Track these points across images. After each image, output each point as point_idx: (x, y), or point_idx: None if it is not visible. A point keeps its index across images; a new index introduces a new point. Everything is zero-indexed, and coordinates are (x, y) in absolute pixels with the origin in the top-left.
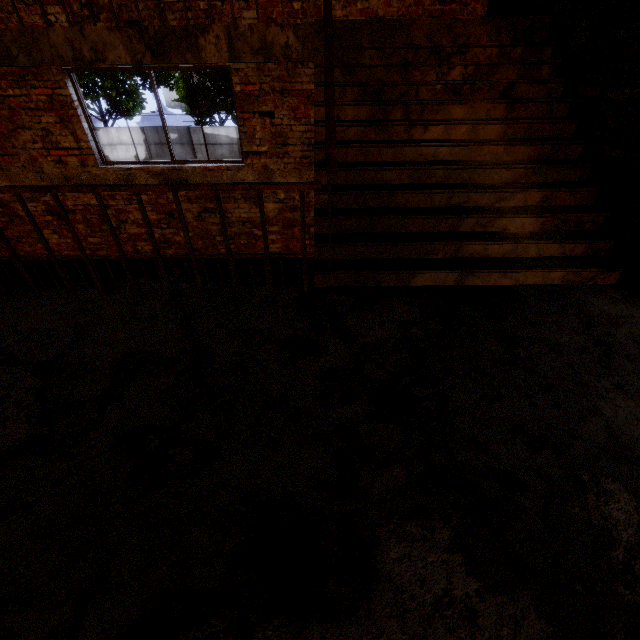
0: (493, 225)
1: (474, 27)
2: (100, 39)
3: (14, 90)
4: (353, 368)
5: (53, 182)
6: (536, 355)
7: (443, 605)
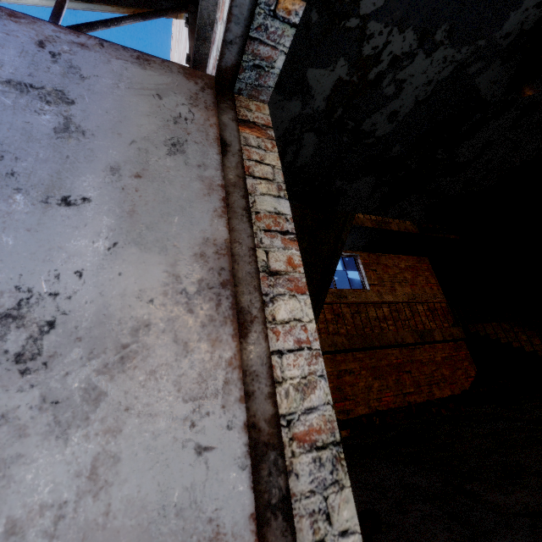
0: None
1: None
2: (363, 220)
3: None
4: None
5: None
6: None
7: None
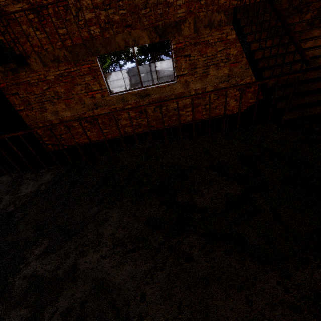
0: None
1: None
2: (137, 35)
3: (74, 68)
4: None
5: (89, 107)
6: None
7: None
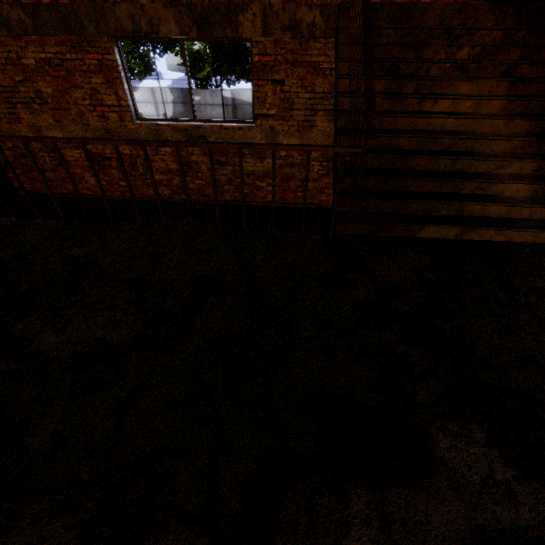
0: (491, 189)
1: (483, 11)
2: (156, 14)
3: (71, 55)
4: (382, 301)
5: (96, 133)
6: (535, 301)
7: (488, 484)
